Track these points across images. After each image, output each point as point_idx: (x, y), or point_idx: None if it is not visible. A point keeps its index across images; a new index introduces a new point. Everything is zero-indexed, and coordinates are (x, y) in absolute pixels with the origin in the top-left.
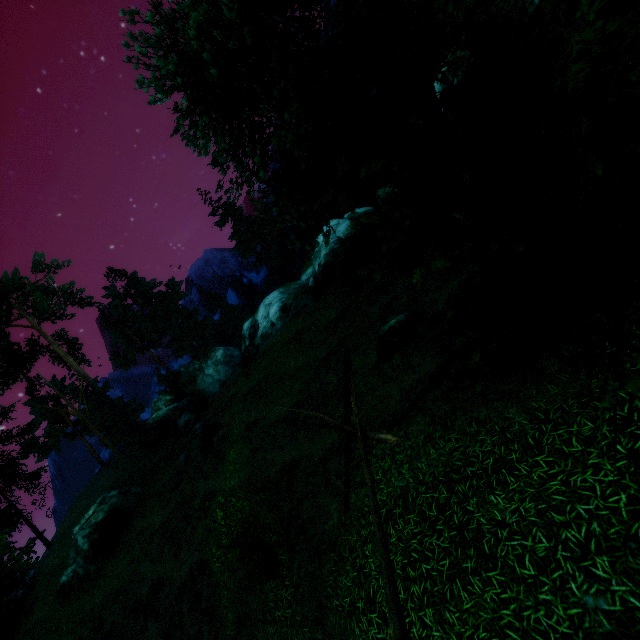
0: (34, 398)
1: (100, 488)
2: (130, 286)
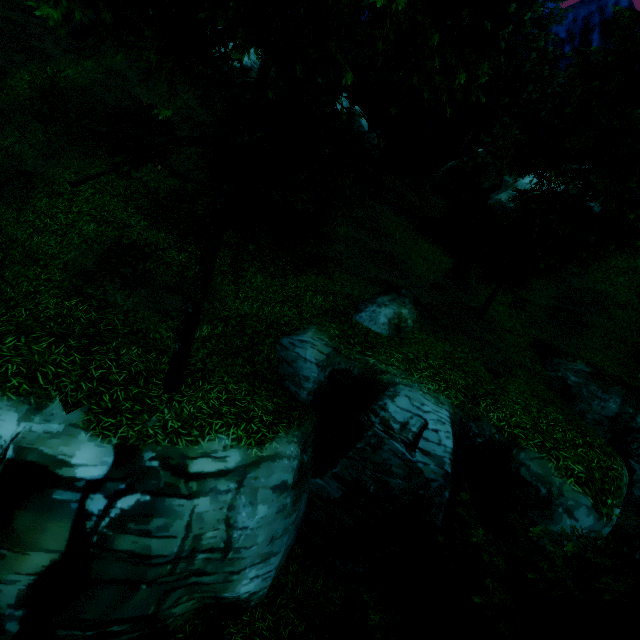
0: None
1: None
2: None
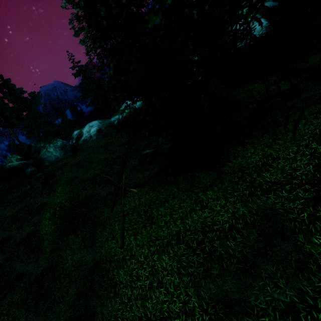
0: None
1: None
2: (3, 86)
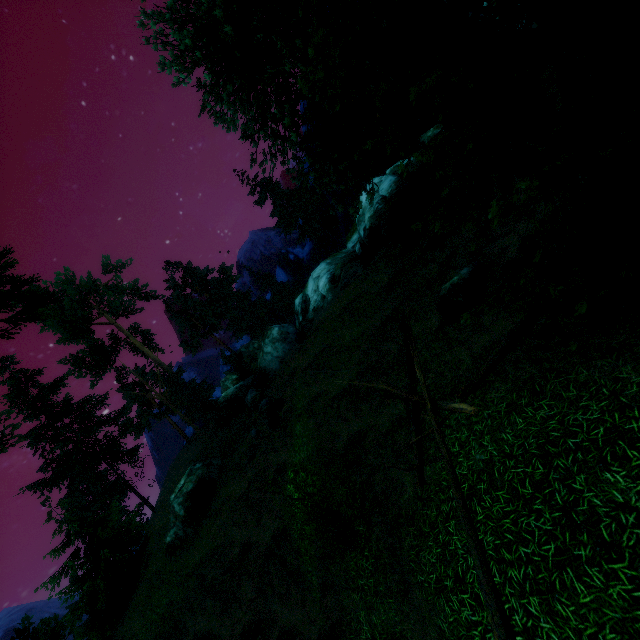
0: (123, 385)
1: (187, 461)
2: (187, 276)
